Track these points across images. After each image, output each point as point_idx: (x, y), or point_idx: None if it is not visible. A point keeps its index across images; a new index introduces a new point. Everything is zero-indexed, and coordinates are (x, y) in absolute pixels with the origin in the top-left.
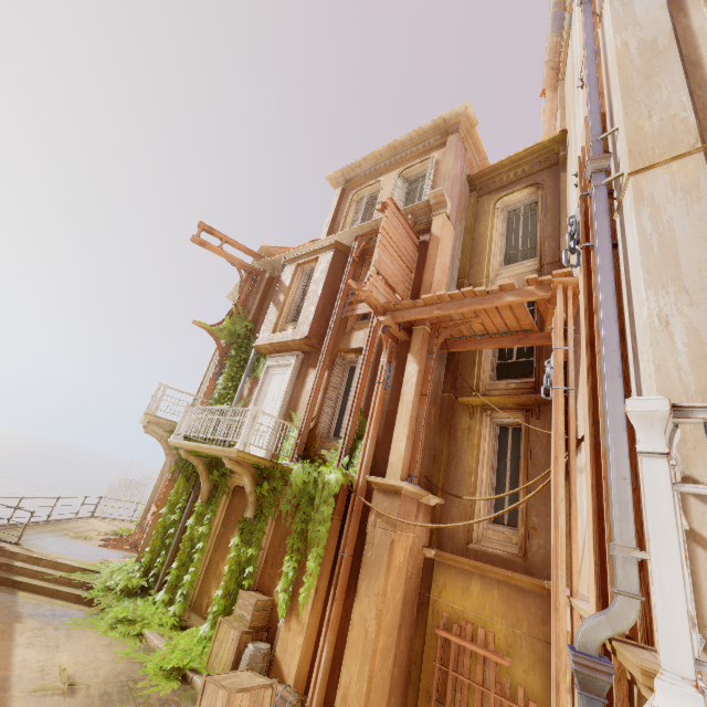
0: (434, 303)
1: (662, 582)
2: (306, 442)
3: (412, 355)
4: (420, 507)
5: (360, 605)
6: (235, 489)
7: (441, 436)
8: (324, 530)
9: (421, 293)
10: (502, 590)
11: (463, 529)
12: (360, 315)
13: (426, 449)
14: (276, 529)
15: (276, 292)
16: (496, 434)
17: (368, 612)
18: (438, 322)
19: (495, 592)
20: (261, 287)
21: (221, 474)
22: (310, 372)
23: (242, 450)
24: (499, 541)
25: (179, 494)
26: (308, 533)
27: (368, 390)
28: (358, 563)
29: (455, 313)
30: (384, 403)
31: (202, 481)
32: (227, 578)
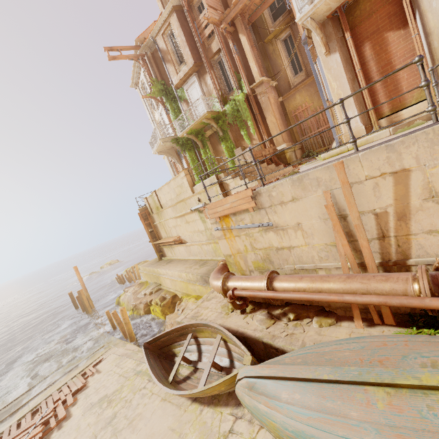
0: (237, 3)
1: (294, 5)
2: (222, 100)
3: (240, 34)
4: (271, 87)
5: (268, 119)
6: (209, 138)
7: (265, 61)
8: (247, 112)
9: (228, 3)
10: (304, 89)
11: (287, 85)
12: (207, 37)
13: (263, 69)
14: (232, 132)
15: (163, 56)
16: (284, 45)
17: (271, 119)
18: (242, 11)
19: (303, 92)
20: (152, 62)
21: (201, 136)
22: (205, 77)
23: (207, 111)
24: (299, 79)
25: (191, 156)
26: (243, 118)
27: (232, 63)
28: (262, 114)
29: (247, 1)
30: (241, 62)
31: (197, 142)
32: (227, 153)
